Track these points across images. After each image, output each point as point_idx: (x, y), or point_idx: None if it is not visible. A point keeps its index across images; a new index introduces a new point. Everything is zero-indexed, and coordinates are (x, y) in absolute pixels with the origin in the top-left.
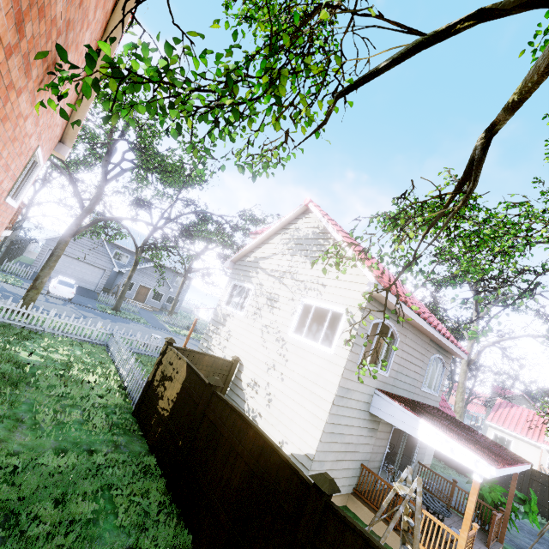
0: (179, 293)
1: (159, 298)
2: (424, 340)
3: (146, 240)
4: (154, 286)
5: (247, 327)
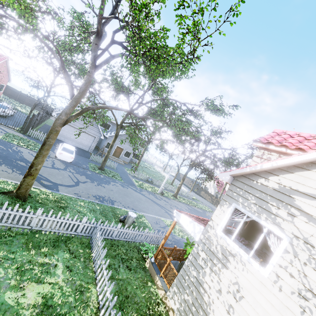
0: (142, 156)
1: (128, 156)
2: None
3: (124, 119)
4: (126, 147)
5: (283, 309)
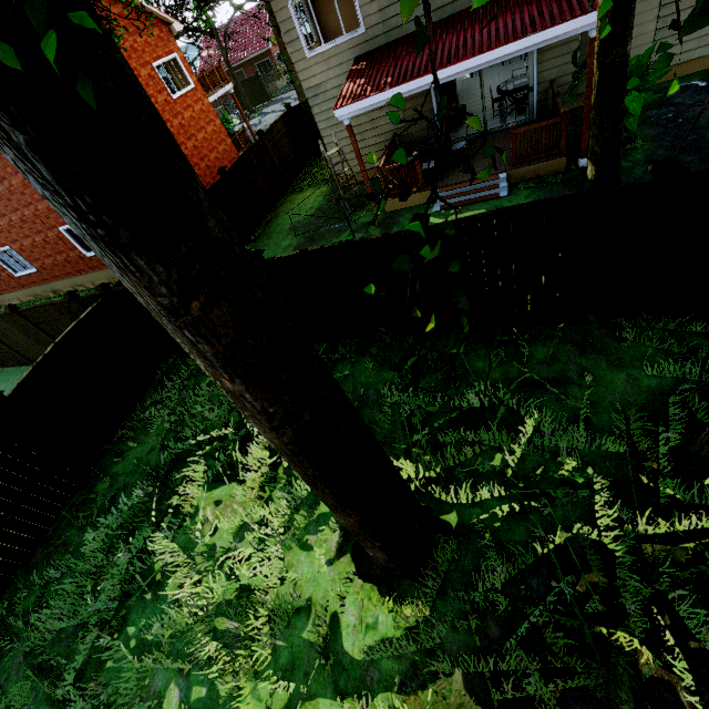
0: None
1: None
2: None
3: None
4: None
5: None
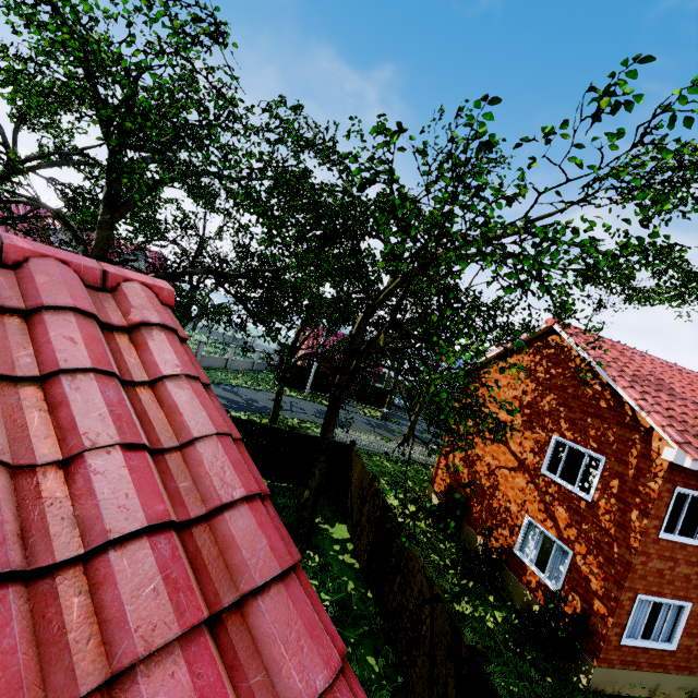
0: None
1: None
2: None
3: None
4: None
5: None
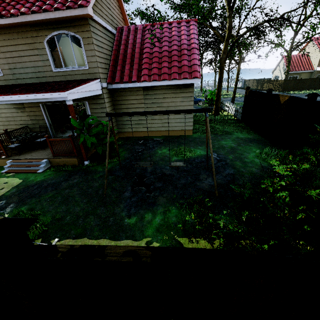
0: None
1: None
2: (20, 31)
3: None
4: None
5: None
